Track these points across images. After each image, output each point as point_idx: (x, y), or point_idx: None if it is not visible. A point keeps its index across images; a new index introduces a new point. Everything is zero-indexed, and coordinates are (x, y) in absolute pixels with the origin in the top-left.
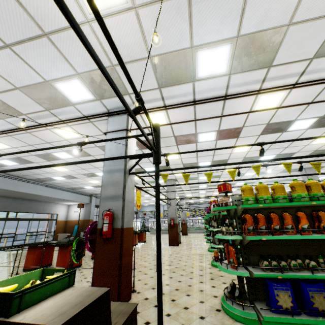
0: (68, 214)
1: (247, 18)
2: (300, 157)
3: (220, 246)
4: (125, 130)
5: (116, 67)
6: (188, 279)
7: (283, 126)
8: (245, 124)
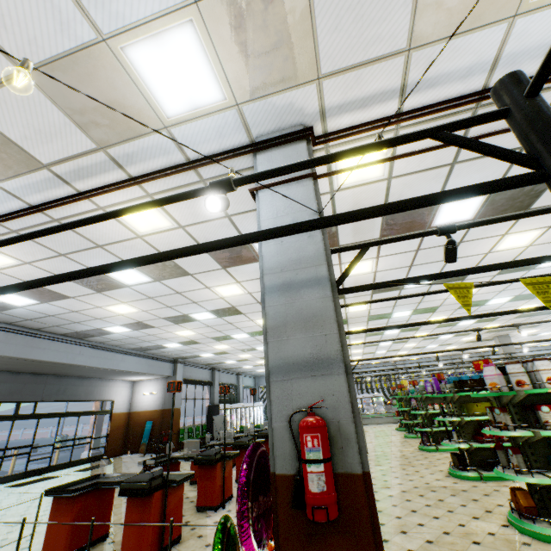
0: (132, 399)
1: None
2: None
3: (542, 480)
4: (310, 178)
5: None
6: None
7: None
8: None
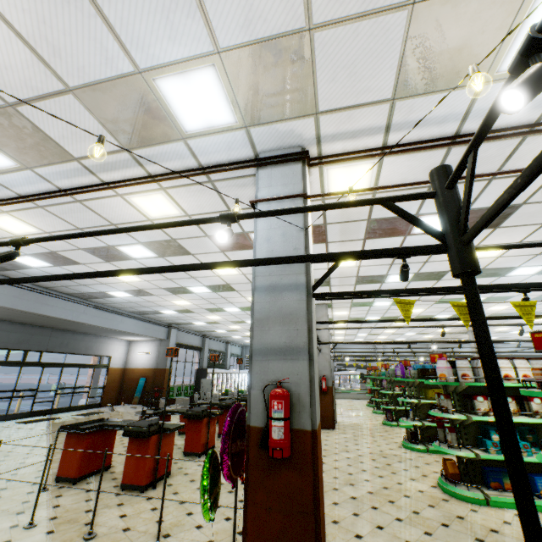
0: (128, 357)
1: None
2: None
3: (467, 454)
4: (301, 197)
5: (316, 34)
6: (422, 535)
7: None
8: (531, 198)
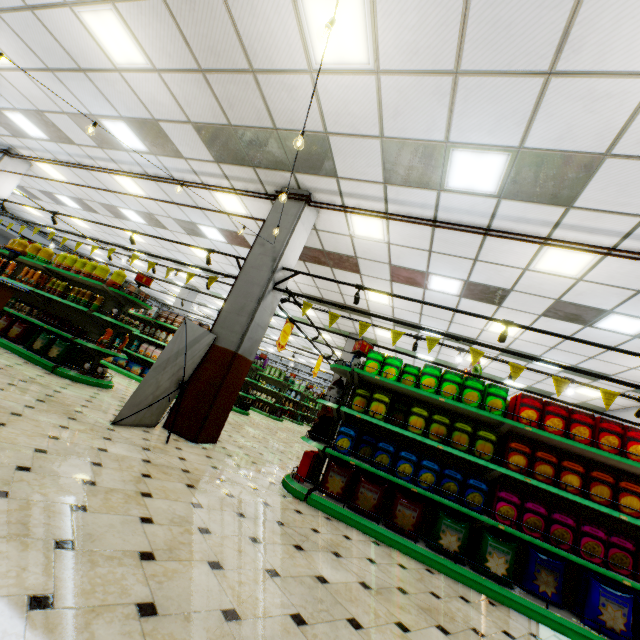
0: None
1: (6, 97)
2: (64, 231)
3: None
4: None
5: None
6: None
7: (196, 229)
8: (150, 211)
